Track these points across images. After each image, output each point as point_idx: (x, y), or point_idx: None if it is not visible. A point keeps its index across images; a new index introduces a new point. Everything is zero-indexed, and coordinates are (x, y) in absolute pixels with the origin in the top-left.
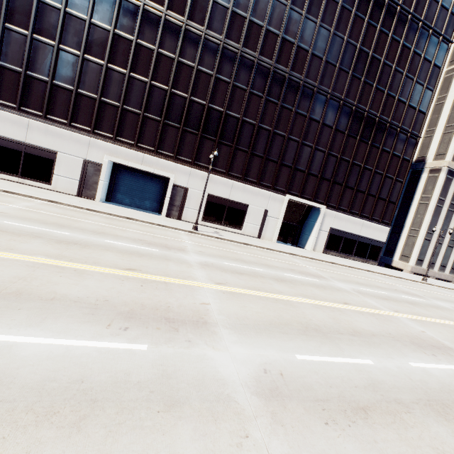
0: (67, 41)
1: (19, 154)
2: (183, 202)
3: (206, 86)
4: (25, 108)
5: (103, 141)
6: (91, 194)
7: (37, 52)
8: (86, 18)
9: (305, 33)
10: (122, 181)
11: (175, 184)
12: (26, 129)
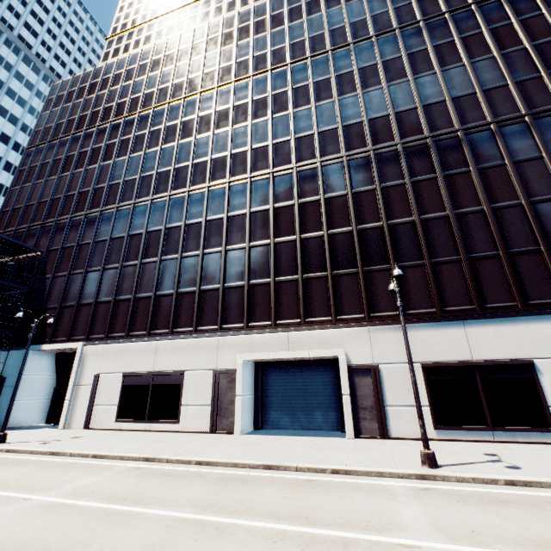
0: (188, 247)
1: (148, 389)
2: (377, 396)
3: (344, 208)
4: (155, 330)
5: (233, 335)
6: (228, 422)
7: (165, 271)
8: (203, 219)
9: (454, 83)
10: (272, 387)
11: (350, 364)
12: (154, 354)
